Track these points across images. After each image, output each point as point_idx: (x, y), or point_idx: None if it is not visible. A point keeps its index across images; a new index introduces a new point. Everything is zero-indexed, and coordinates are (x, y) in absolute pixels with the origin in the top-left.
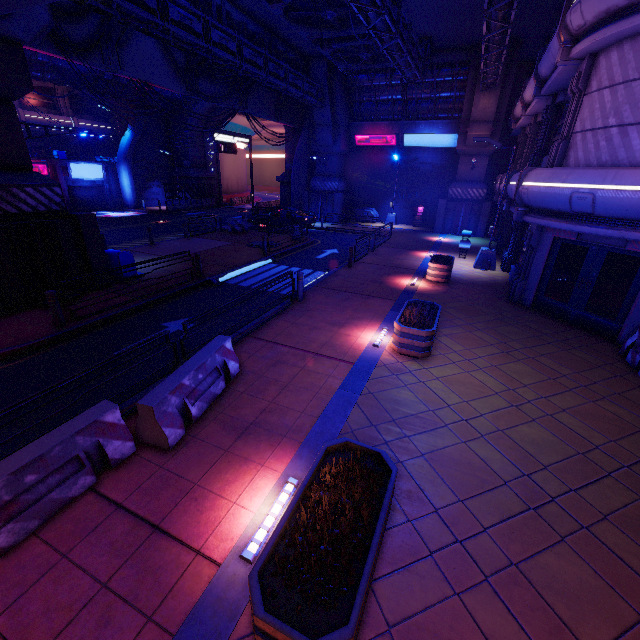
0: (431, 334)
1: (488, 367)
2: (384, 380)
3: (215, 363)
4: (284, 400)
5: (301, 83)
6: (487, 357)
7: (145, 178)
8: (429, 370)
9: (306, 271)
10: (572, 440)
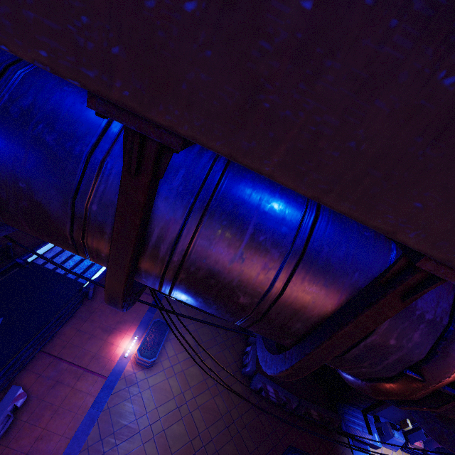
0: (154, 361)
1: (179, 372)
2: (120, 394)
3: (7, 413)
4: (53, 425)
5: None
6: (183, 362)
7: None
8: (148, 379)
9: None
10: (191, 431)
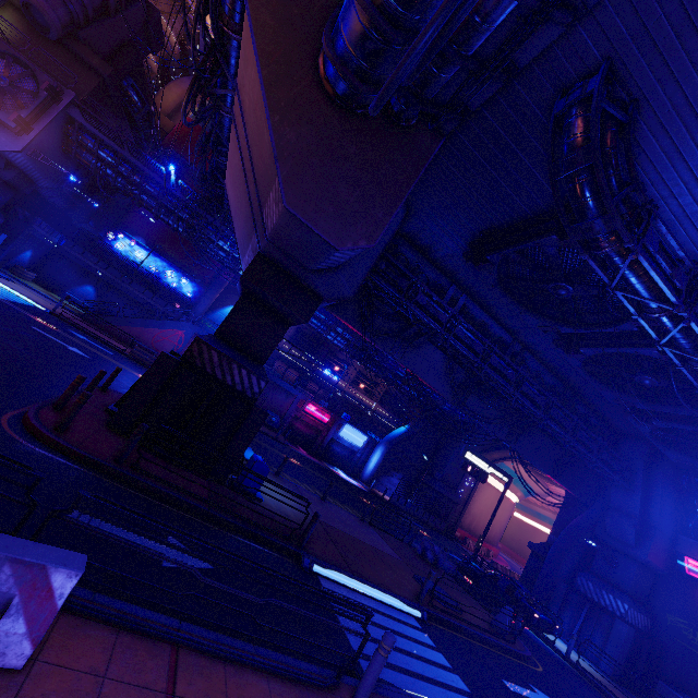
0: None
1: None
2: None
3: None
4: None
5: (596, 447)
6: None
7: (393, 466)
8: None
9: (454, 678)
10: None
